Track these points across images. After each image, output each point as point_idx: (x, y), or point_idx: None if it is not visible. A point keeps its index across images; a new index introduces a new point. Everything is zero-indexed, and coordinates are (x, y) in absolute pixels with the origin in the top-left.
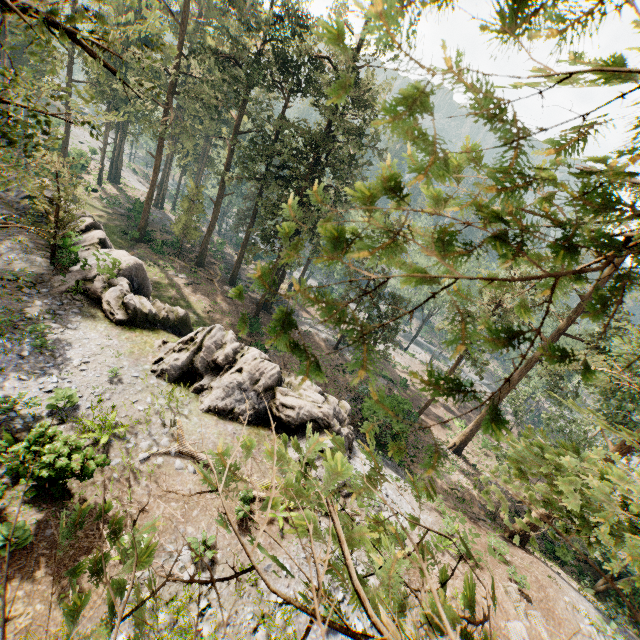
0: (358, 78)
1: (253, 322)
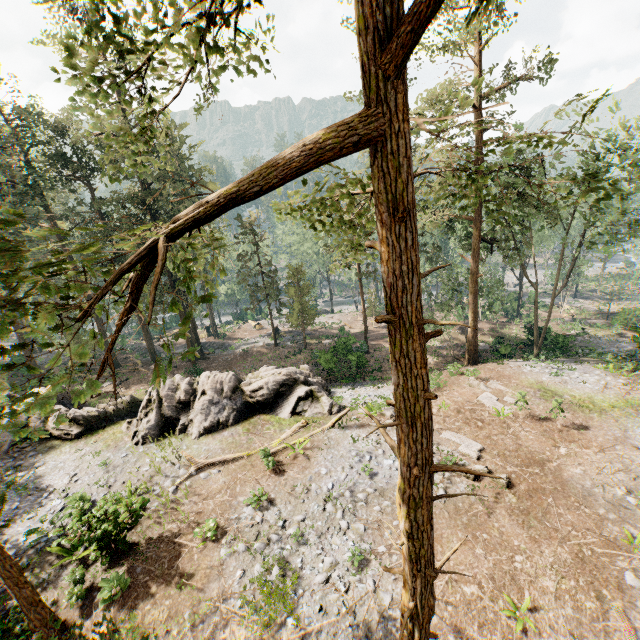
0: None
1: (195, 370)
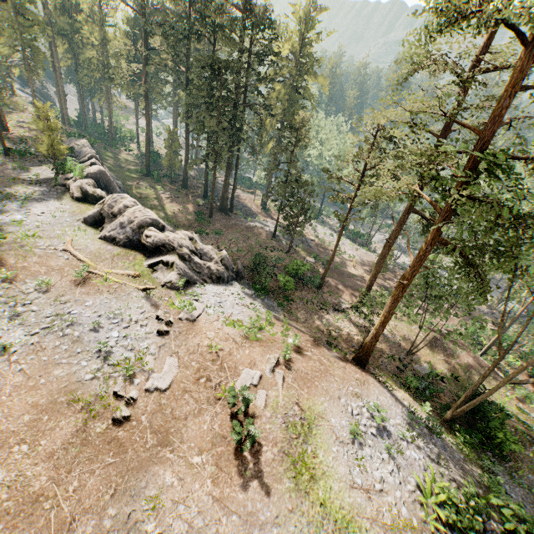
0: (249, 5)
1: (197, 214)
